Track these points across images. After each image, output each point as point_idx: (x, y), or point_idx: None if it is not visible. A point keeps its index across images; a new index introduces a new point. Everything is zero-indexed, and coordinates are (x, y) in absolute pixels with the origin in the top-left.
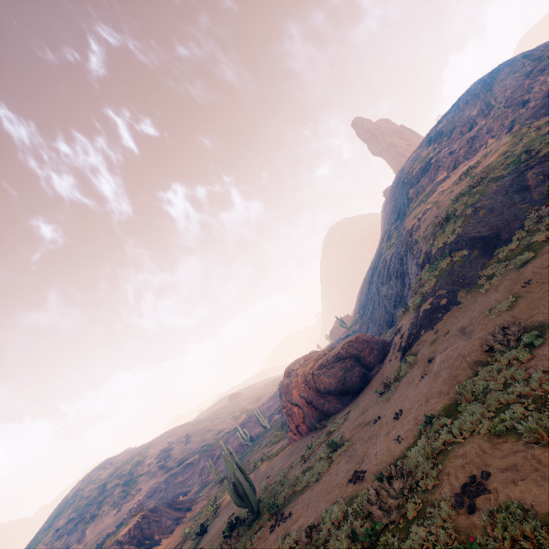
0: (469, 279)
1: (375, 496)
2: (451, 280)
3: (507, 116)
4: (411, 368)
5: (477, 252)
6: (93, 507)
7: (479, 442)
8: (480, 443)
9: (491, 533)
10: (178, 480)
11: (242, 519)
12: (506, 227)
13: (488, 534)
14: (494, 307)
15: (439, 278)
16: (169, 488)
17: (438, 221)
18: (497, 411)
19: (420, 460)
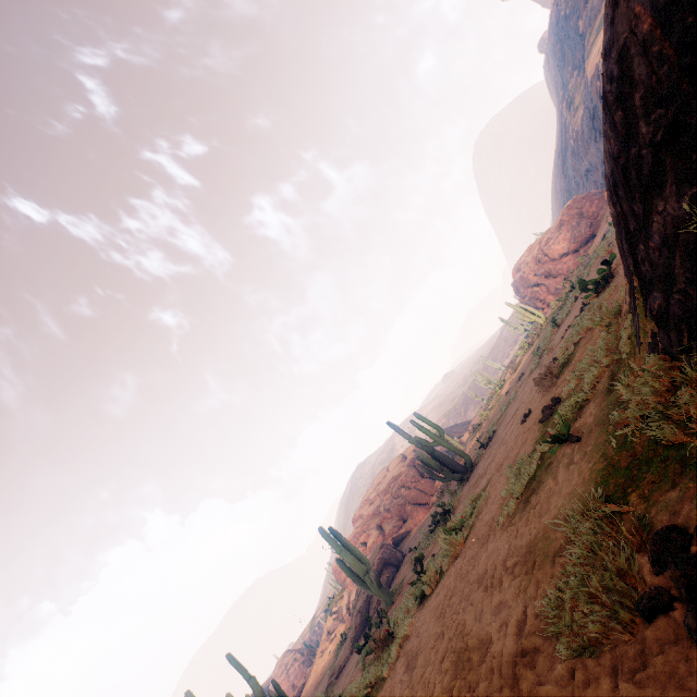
0: None
1: None
2: None
3: None
4: None
5: None
6: None
7: None
8: None
9: None
10: None
11: None
12: None
13: None
14: None
15: None
16: None
17: None
18: None
19: None
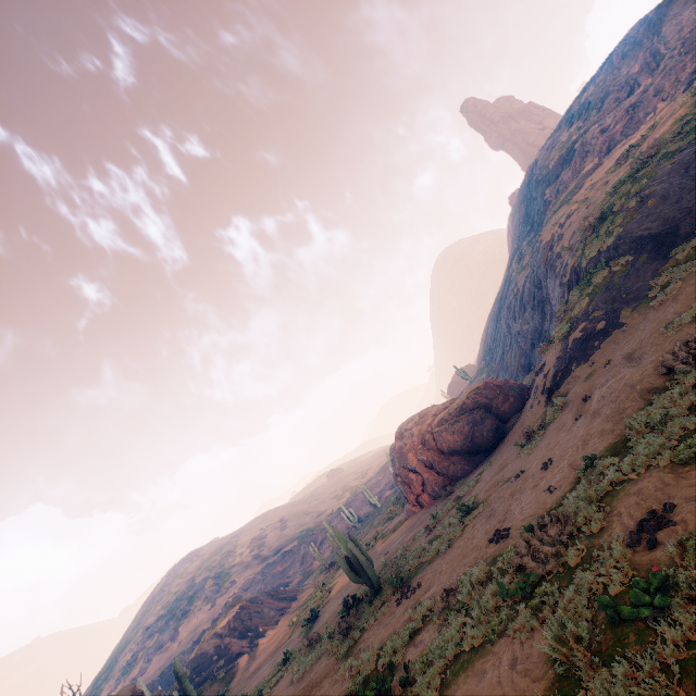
0: (635, 292)
1: (525, 547)
2: (610, 297)
3: (684, 66)
4: (560, 412)
5: (645, 256)
6: (183, 603)
7: (658, 475)
8: (660, 476)
9: (680, 563)
10: (277, 570)
11: (360, 598)
12: (687, 218)
13: (676, 566)
14: (672, 322)
15: (593, 296)
16: (267, 579)
17: (589, 223)
18: (681, 439)
19: (581, 505)
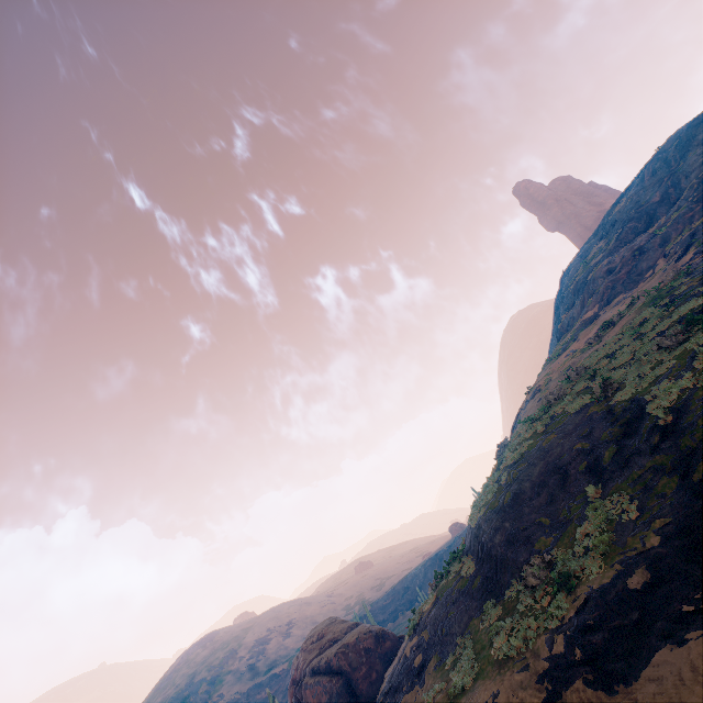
0: (449, 637)
1: None
2: (439, 620)
3: (692, 218)
4: None
5: (478, 581)
6: None
7: None
8: None
9: None
10: (261, 696)
11: None
12: (511, 557)
13: None
14: None
15: (438, 598)
16: None
17: (496, 457)
18: None
19: None
